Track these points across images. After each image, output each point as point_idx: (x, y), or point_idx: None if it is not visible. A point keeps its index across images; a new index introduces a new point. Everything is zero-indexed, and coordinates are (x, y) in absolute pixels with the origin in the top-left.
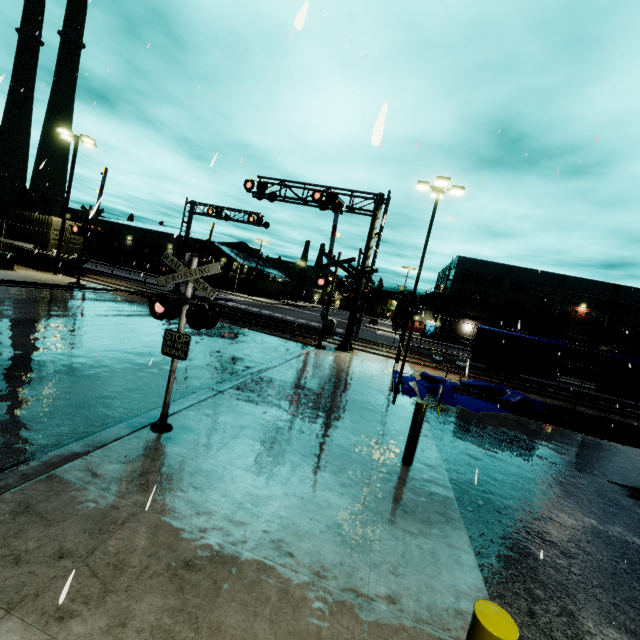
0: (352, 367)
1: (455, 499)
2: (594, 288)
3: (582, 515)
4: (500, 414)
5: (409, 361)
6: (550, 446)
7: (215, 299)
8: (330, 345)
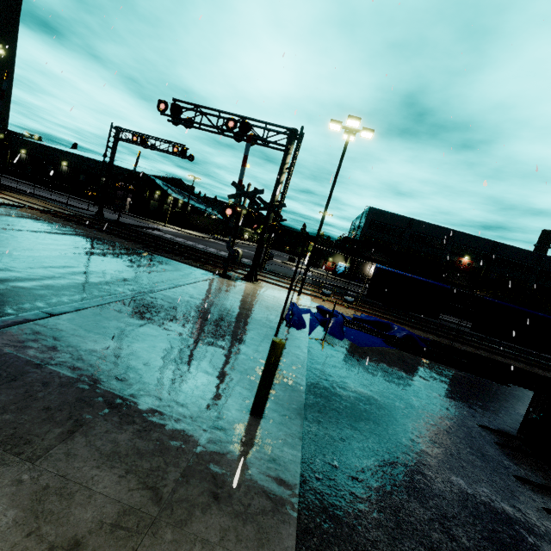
0: (249, 297)
1: (300, 466)
2: (477, 243)
3: (449, 473)
4: (384, 349)
5: (311, 294)
6: (426, 383)
7: (141, 227)
8: (238, 275)
